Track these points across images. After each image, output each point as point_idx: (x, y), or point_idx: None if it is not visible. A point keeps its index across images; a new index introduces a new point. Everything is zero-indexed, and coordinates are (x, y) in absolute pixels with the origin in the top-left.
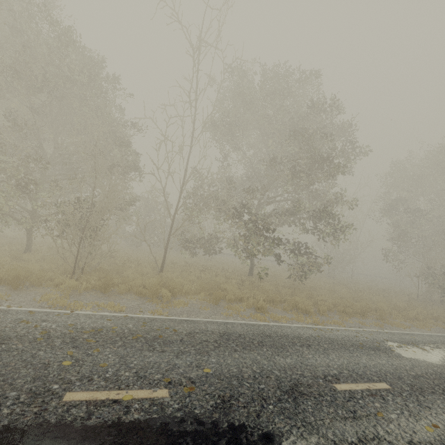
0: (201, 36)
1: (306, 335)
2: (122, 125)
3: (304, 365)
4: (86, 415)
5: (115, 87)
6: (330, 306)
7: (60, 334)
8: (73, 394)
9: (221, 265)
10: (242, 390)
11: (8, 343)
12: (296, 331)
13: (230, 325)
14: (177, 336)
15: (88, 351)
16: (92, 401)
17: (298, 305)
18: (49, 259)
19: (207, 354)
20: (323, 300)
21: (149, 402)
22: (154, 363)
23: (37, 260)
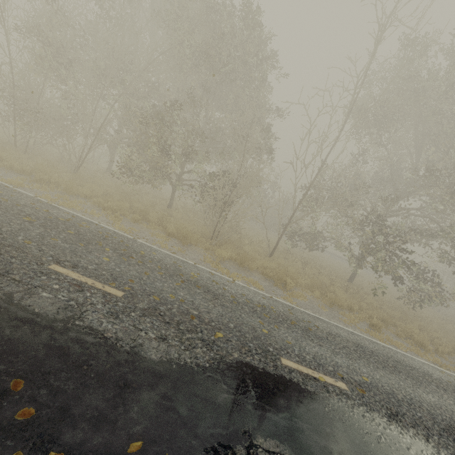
0: (392, 11)
1: (435, 376)
2: (270, 107)
3: (449, 409)
4: (303, 381)
5: (273, 67)
6: (449, 349)
7: (242, 301)
8: (285, 360)
9: (314, 259)
10: (403, 410)
11: (219, 299)
12: (423, 367)
13: (357, 337)
14: (322, 333)
15: (270, 325)
16: (300, 371)
17: (413, 336)
18: (185, 217)
19: (356, 361)
20: (439, 338)
21: (337, 389)
22: (320, 354)
23: (180, 218)
